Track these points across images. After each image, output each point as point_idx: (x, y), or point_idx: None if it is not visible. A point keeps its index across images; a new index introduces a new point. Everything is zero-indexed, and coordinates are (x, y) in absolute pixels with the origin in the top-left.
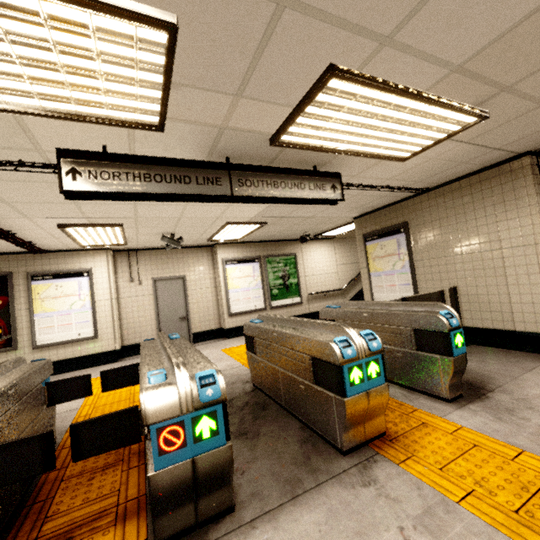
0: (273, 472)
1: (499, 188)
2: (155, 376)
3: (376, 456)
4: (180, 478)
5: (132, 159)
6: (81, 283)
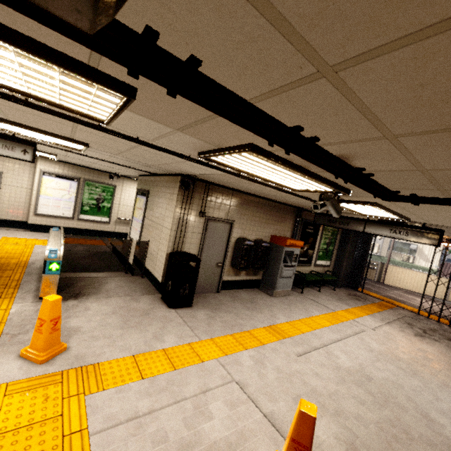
0: None
1: (171, 190)
2: None
3: None
4: None
5: None
6: None
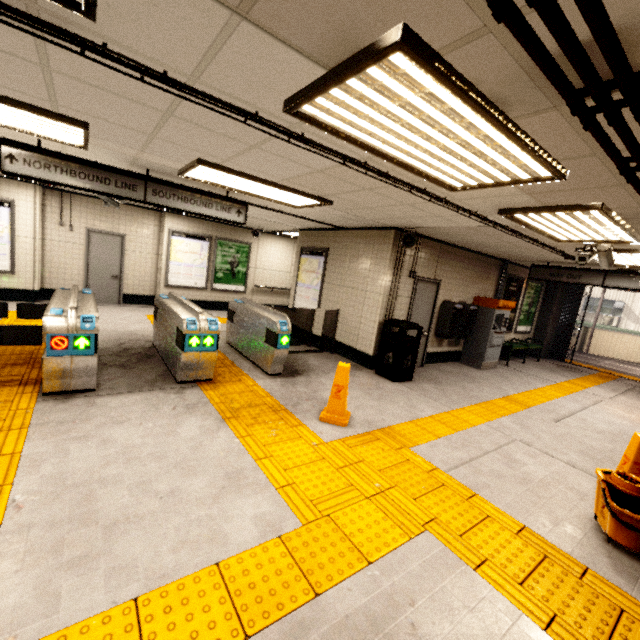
0: (129, 383)
1: (377, 247)
2: (55, 311)
3: (196, 387)
4: (62, 364)
5: (62, 157)
6: (0, 212)
